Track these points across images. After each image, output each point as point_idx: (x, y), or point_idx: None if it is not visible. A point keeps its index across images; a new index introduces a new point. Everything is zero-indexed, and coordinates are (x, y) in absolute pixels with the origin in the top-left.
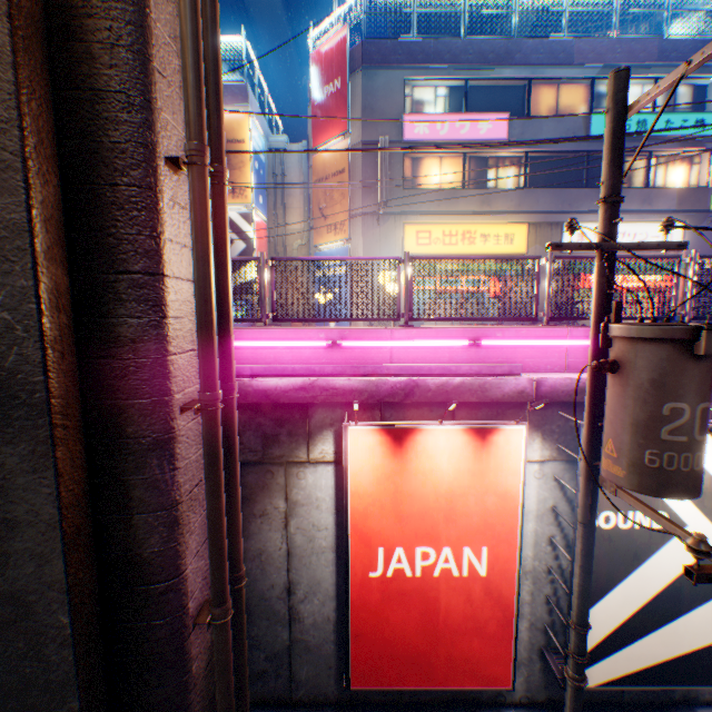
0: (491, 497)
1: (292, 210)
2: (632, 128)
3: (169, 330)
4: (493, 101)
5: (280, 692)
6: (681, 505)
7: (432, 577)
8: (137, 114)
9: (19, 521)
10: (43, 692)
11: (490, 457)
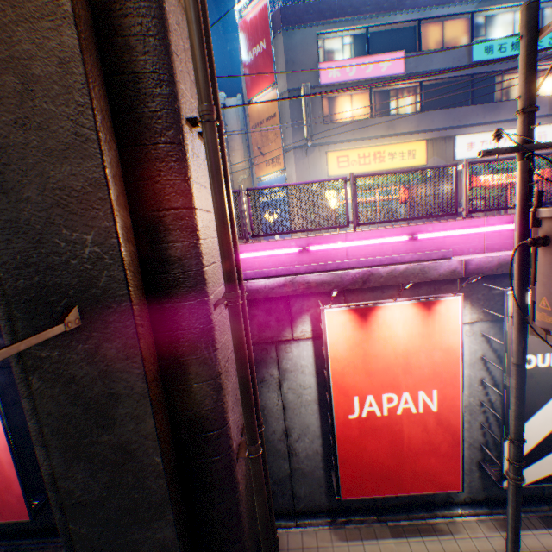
0: (437, 353)
1: (234, 152)
2: (507, 50)
3: (202, 249)
4: (389, 43)
5: (286, 506)
6: None
7: (396, 415)
8: (166, 87)
9: (120, 394)
10: (148, 510)
11: (434, 323)
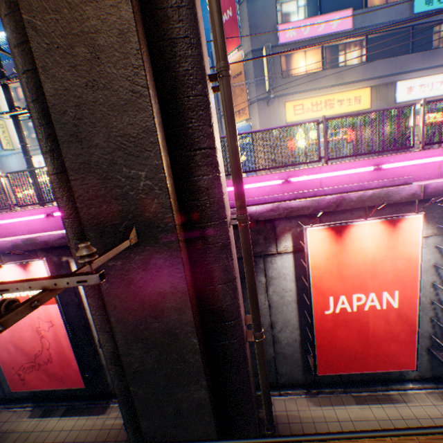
0: (399, 261)
1: None
2: None
3: (221, 181)
4: (339, 2)
5: (271, 380)
6: None
7: (363, 311)
8: (195, 49)
9: (166, 292)
10: (187, 377)
11: (398, 237)
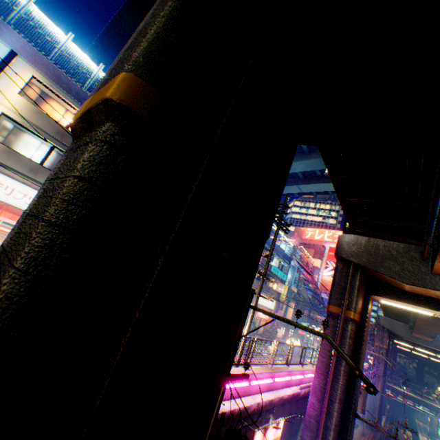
0: None
1: None
2: (276, 271)
3: None
4: None
5: None
6: None
7: None
8: None
9: (351, 437)
10: None
11: None
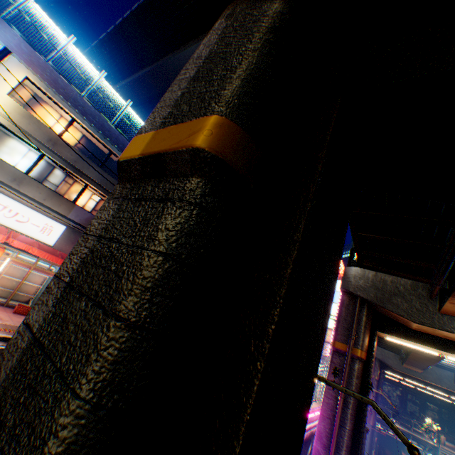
0: None
1: None
2: None
3: None
4: None
5: None
6: None
7: None
8: None
9: None
10: None
11: None
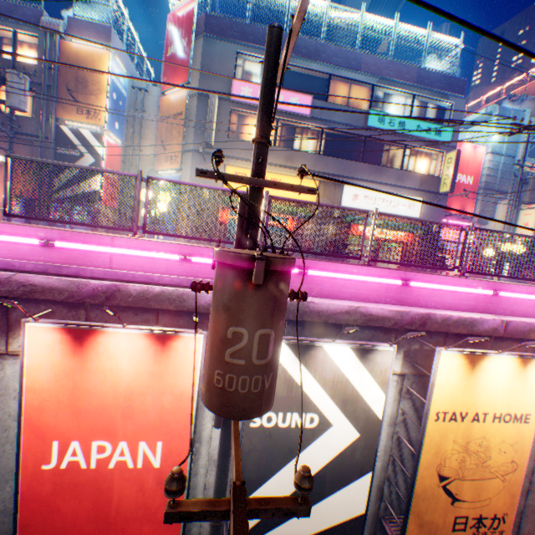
0: (169, 397)
1: (147, 140)
2: (396, 126)
3: None
4: (304, 85)
5: None
6: (330, 409)
7: (108, 469)
8: None
9: None
10: None
11: (170, 361)
